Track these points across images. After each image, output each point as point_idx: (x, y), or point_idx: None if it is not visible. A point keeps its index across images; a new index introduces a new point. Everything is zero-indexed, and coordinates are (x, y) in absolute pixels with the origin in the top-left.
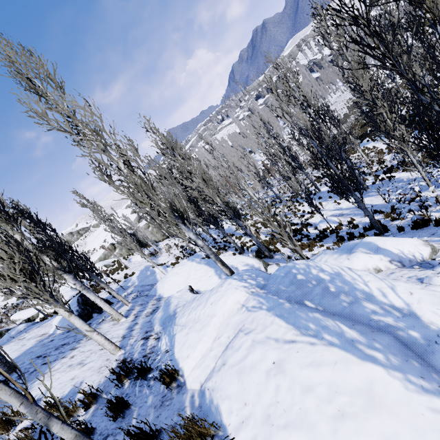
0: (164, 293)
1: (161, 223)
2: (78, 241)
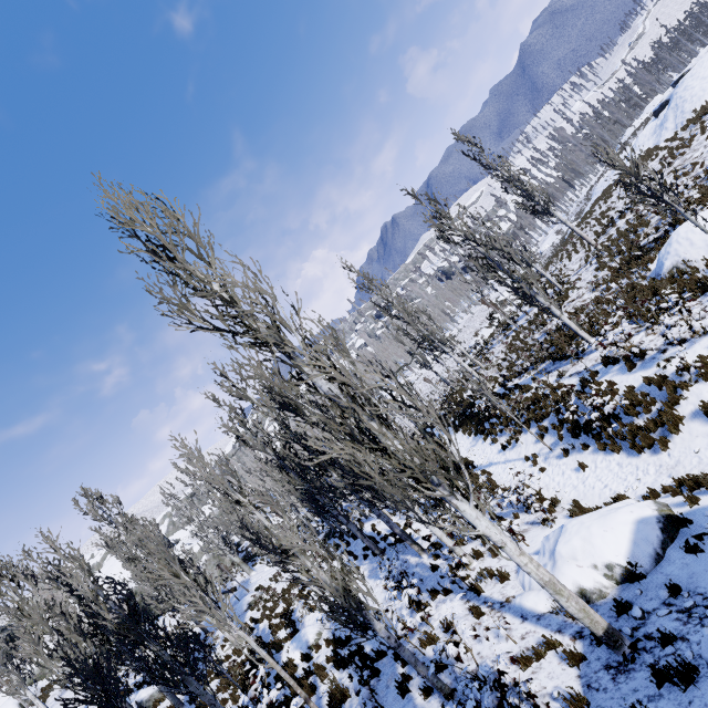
0: None
1: None
2: None
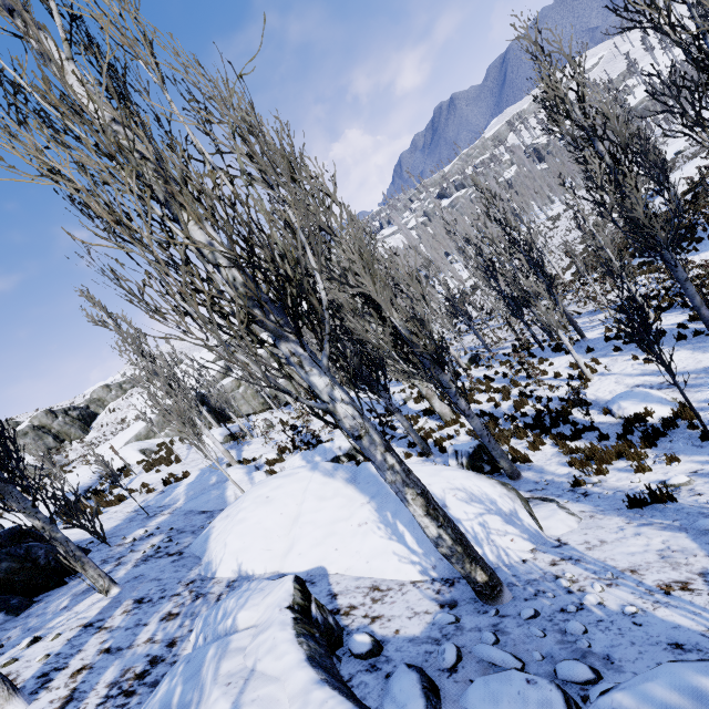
0: (222, 562)
1: (204, 320)
2: (117, 401)
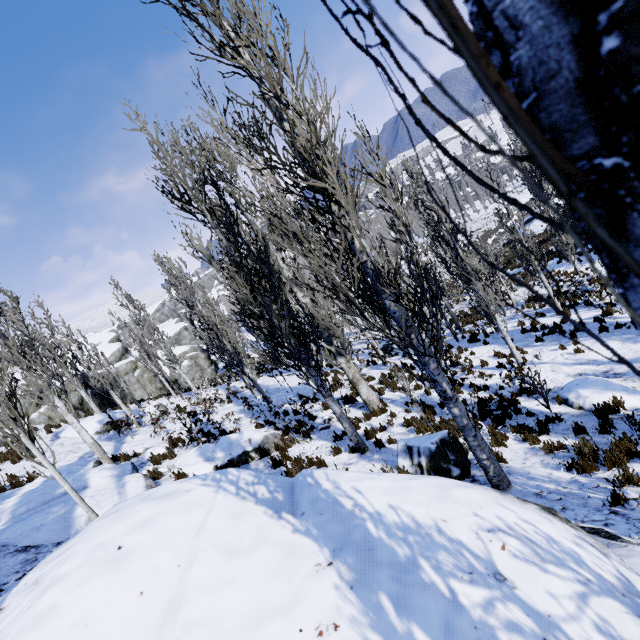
0: None
1: None
2: None
